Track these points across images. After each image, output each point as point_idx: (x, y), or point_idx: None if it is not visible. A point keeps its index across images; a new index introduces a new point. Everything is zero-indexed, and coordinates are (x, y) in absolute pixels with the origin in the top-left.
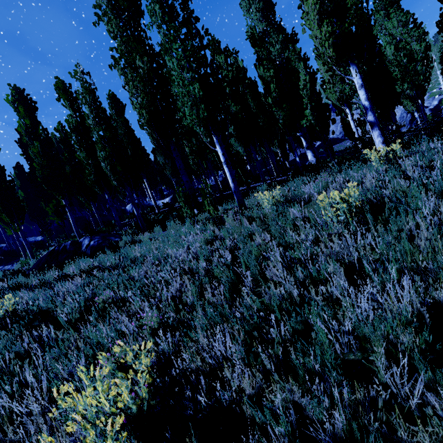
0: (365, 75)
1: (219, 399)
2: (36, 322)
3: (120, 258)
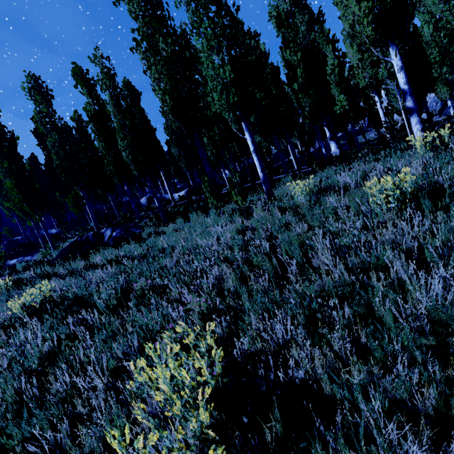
0: (406, 57)
1: (291, 377)
2: (74, 308)
3: (148, 248)
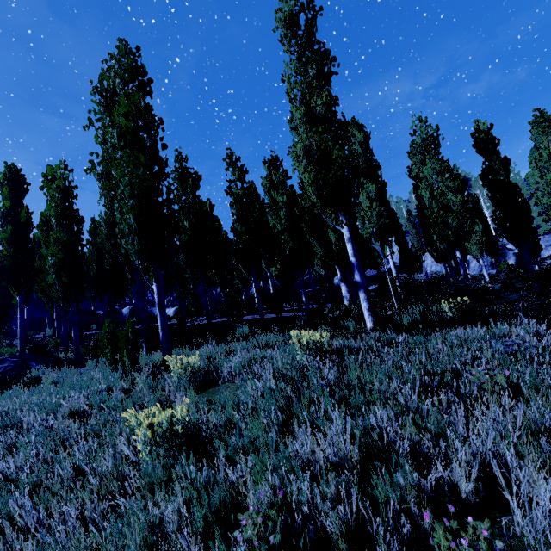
0: (355, 229)
1: None
2: None
3: None
